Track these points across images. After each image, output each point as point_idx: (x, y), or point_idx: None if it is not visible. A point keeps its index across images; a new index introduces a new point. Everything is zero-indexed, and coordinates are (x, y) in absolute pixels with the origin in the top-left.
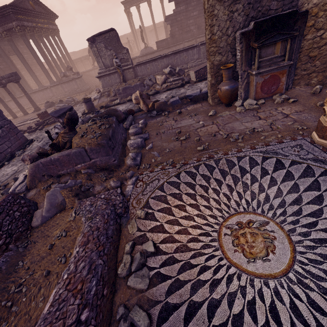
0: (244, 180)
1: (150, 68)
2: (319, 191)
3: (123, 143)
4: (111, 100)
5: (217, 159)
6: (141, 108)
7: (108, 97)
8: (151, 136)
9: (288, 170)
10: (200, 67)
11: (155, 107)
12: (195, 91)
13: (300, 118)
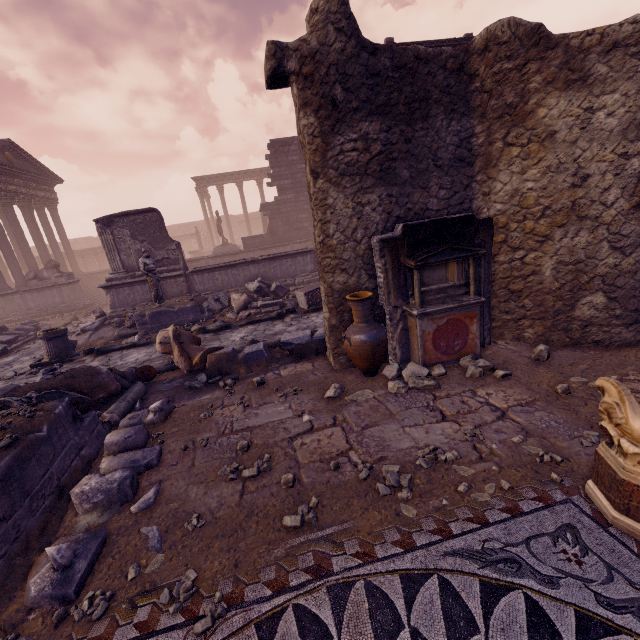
0: None
1: (222, 278)
2: None
3: (70, 483)
4: (122, 335)
5: (341, 581)
6: (176, 362)
7: (117, 328)
8: (167, 454)
9: None
10: (315, 286)
11: (207, 363)
12: (302, 333)
13: (535, 425)
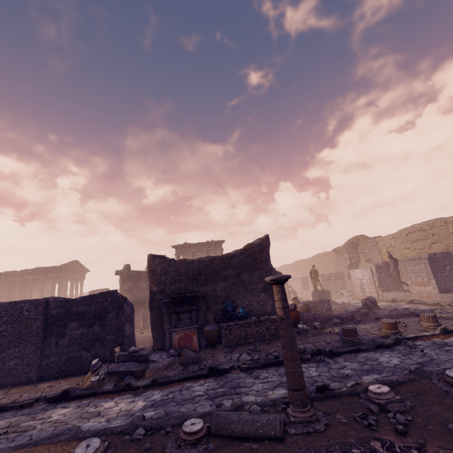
0: None
1: None
2: None
3: None
4: None
5: None
6: None
7: None
8: None
9: None
10: None
11: None
12: None
13: None
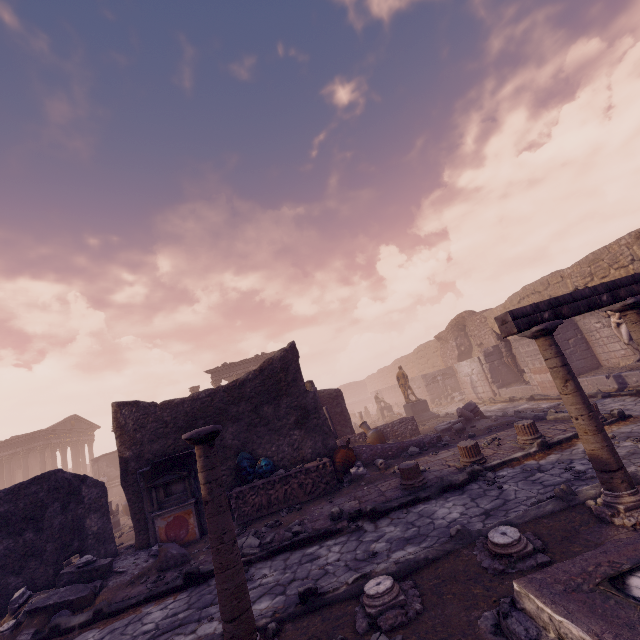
0: None
1: None
2: None
3: None
4: None
5: None
6: None
7: None
8: None
9: None
10: None
11: None
12: None
13: None
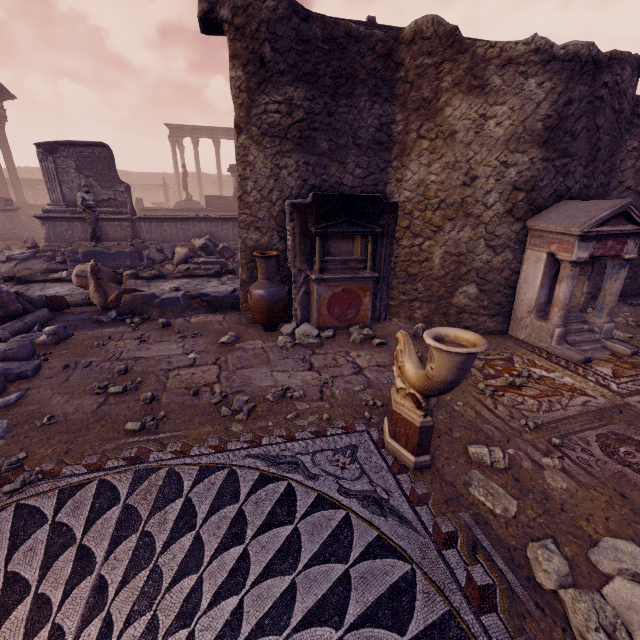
0: (162, 563)
1: (170, 230)
2: (339, 626)
3: None
4: (50, 269)
5: (150, 467)
6: (91, 298)
7: (48, 262)
8: (46, 369)
9: (297, 529)
10: None
11: (122, 302)
12: (225, 288)
13: (380, 381)
